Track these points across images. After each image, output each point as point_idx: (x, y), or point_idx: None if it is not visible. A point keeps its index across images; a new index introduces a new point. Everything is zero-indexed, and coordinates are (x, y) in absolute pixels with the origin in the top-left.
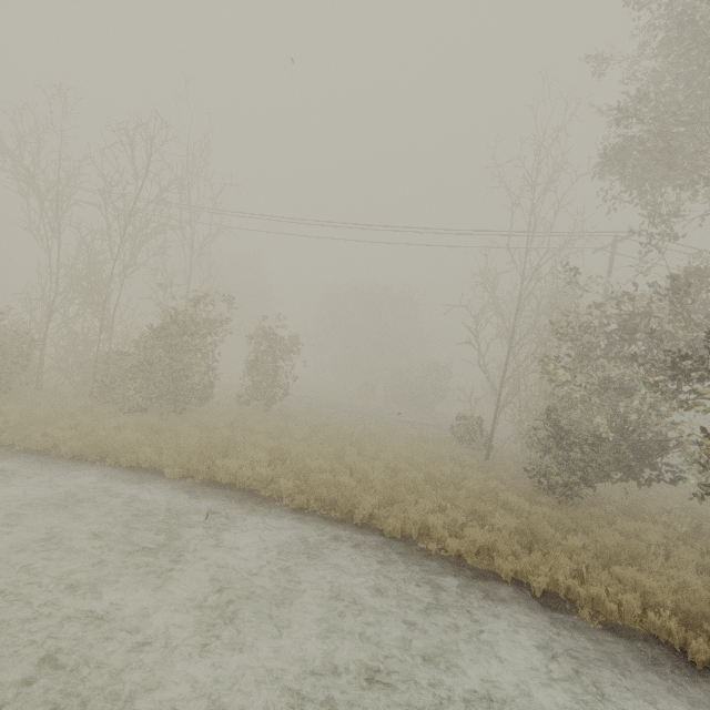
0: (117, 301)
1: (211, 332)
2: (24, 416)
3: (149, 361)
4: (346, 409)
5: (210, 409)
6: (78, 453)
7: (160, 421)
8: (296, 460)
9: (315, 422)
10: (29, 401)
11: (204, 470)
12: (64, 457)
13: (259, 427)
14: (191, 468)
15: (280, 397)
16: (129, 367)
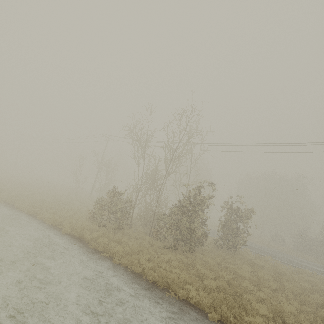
0: (163, 188)
1: (206, 205)
2: (129, 247)
3: (177, 220)
4: (276, 255)
5: (204, 250)
6: (155, 281)
7: (186, 259)
8: (295, 323)
9: (270, 269)
10: (128, 234)
11: (233, 320)
12: (149, 283)
13: (240, 272)
14: (222, 315)
15: (240, 245)
16: (170, 223)
